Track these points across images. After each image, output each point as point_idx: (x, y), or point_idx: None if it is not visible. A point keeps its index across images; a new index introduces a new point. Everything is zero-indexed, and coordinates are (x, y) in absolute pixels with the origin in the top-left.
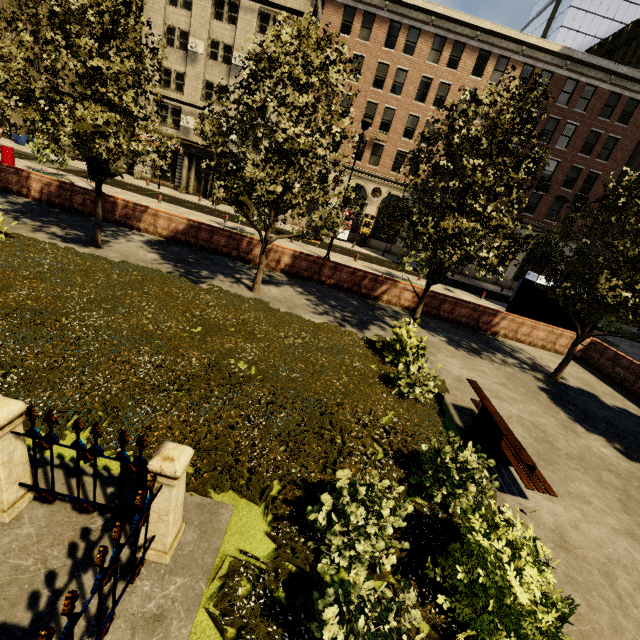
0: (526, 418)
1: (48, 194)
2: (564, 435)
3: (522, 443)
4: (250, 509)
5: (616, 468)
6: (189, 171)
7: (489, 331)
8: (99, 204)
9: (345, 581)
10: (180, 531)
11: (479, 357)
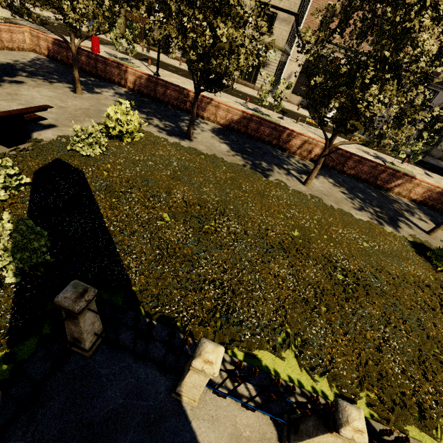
0: None
1: (139, 85)
2: None
3: None
4: None
5: None
6: None
7: None
8: (195, 105)
9: None
10: None
11: None
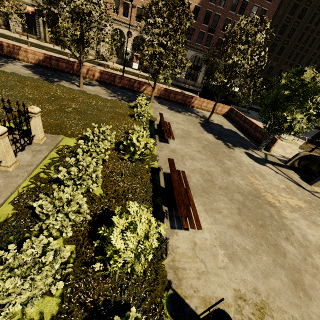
0: (185, 129)
1: None
2: (197, 133)
3: (178, 134)
4: (69, 139)
5: (209, 140)
6: (44, 28)
7: (190, 106)
8: None
9: (87, 139)
10: (44, 138)
11: (179, 113)
